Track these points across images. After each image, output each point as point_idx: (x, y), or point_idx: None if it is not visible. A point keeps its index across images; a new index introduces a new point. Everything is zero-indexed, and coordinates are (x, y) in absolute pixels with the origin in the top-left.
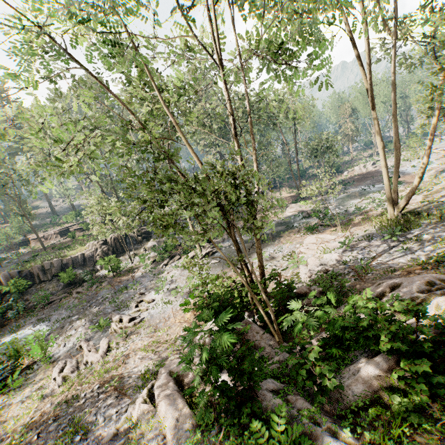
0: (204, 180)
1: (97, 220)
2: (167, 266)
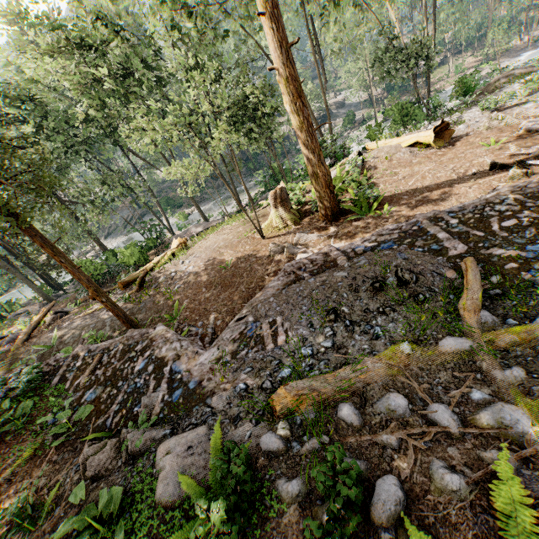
0: (410, 47)
1: None
2: (350, 134)
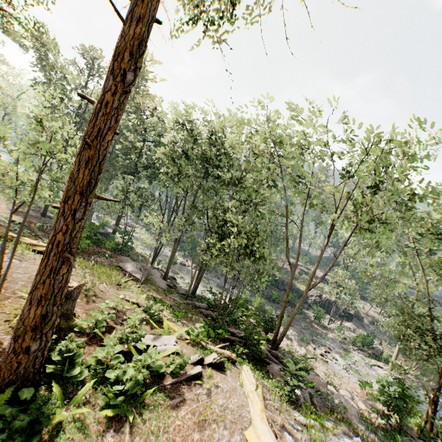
0: None
1: (318, 274)
2: (354, 351)
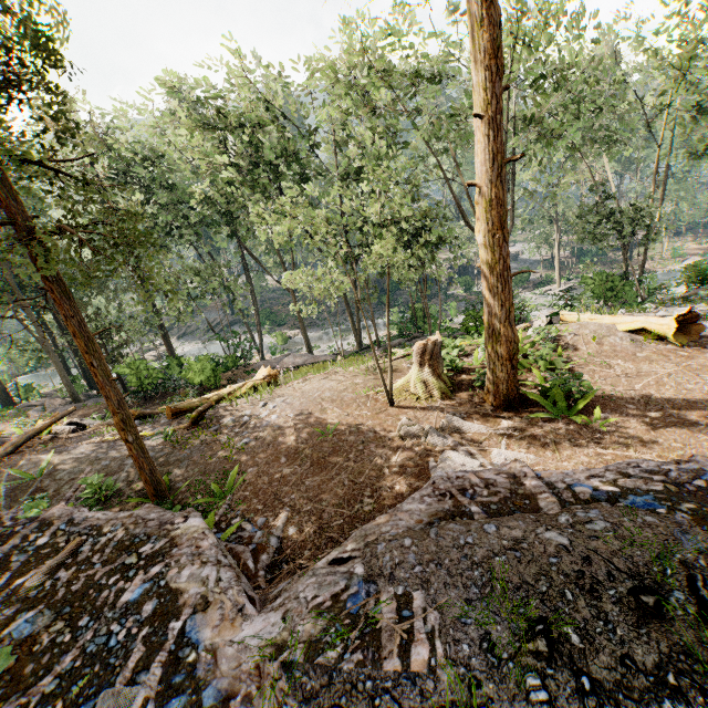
0: (628, 211)
1: None
2: (520, 294)
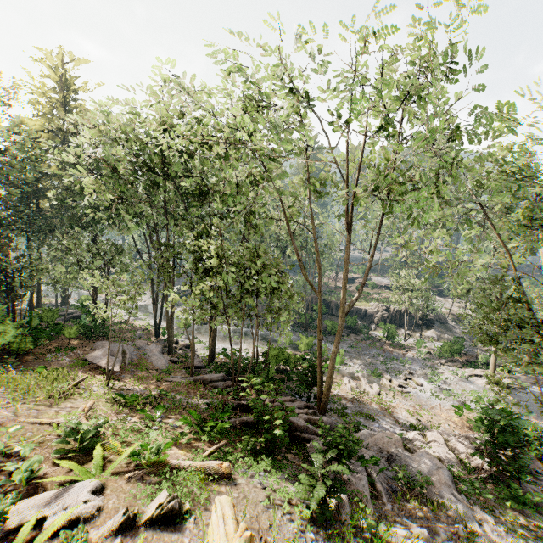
0: None
1: (382, 282)
2: (442, 365)
